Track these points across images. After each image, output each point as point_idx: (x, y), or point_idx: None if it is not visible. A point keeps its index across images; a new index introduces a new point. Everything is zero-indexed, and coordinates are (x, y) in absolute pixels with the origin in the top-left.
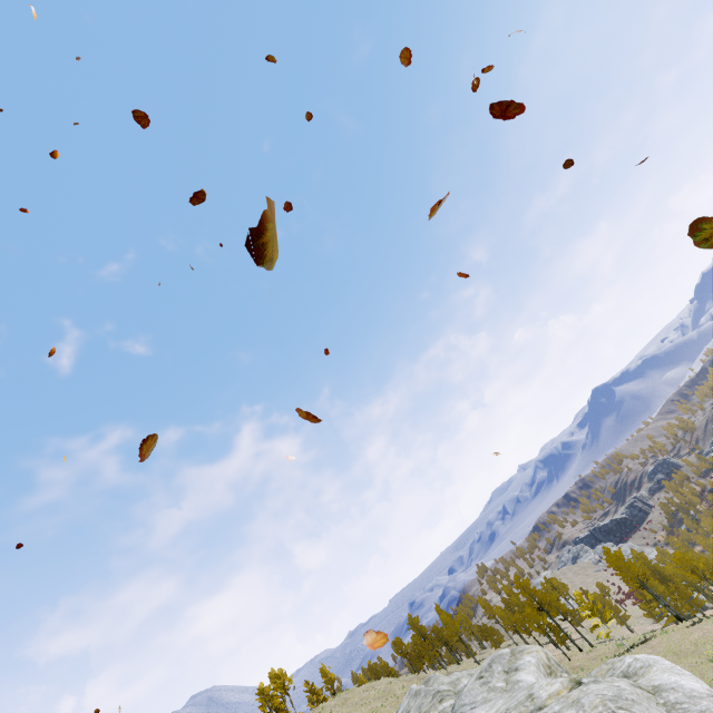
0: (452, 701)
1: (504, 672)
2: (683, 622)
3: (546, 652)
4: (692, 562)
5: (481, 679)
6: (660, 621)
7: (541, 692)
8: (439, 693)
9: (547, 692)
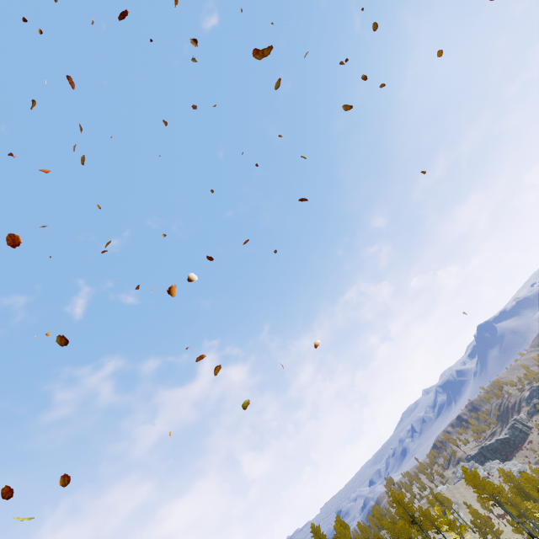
0: None
1: None
2: (533, 538)
3: None
4: (537, 482)
5: None
6: (529, 536)
7: None
8: None
9: None
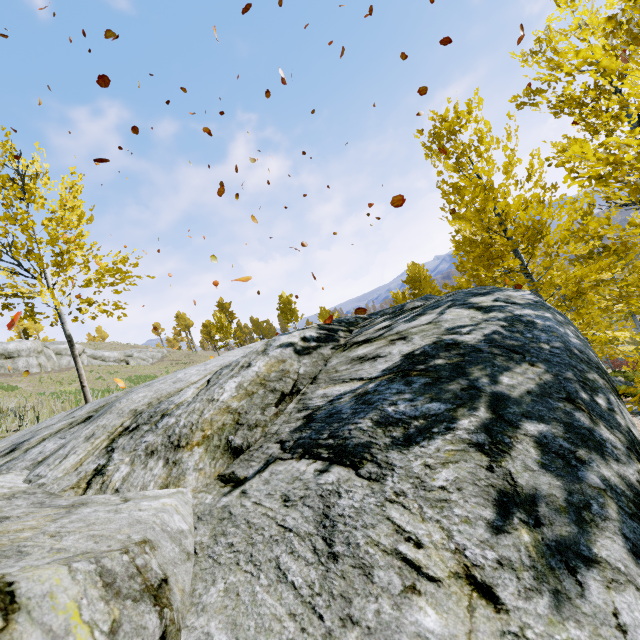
0: None
1: None
2: None
3: None
4: None
5: None
6: None
7: None
8: None
9: None
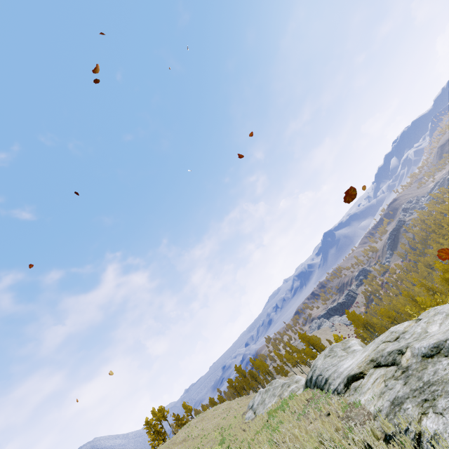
0: (296, 385)
1: (342, 350)
2: None
3: (358, 340)
4: (389, 312)
5: (330, 356)
6: None
7: (399, 328)
8: (286, 383)
9: (402, 327)
